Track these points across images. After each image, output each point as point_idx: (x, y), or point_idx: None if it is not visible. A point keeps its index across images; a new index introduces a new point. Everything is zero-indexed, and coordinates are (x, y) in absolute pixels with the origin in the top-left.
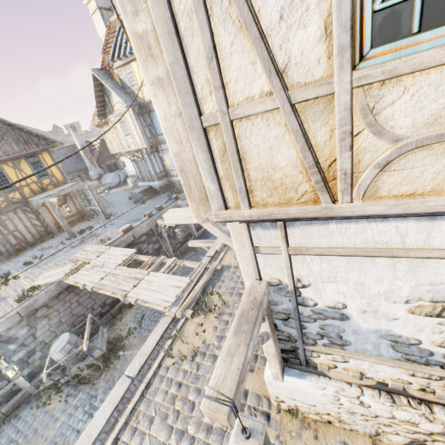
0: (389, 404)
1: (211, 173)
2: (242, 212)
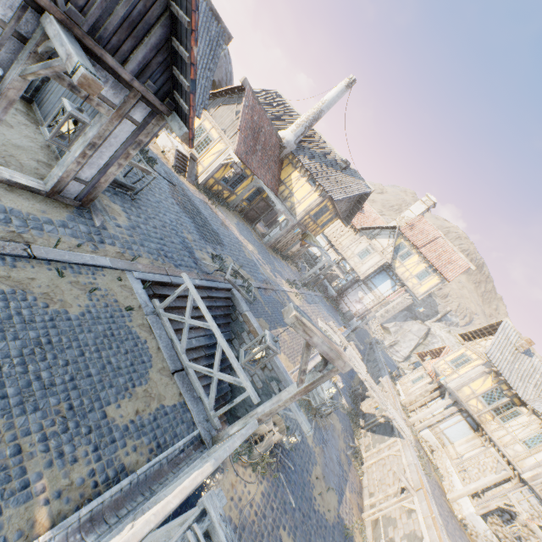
0: (497, 539)
1: (541, 481)
2: (536, 490)
